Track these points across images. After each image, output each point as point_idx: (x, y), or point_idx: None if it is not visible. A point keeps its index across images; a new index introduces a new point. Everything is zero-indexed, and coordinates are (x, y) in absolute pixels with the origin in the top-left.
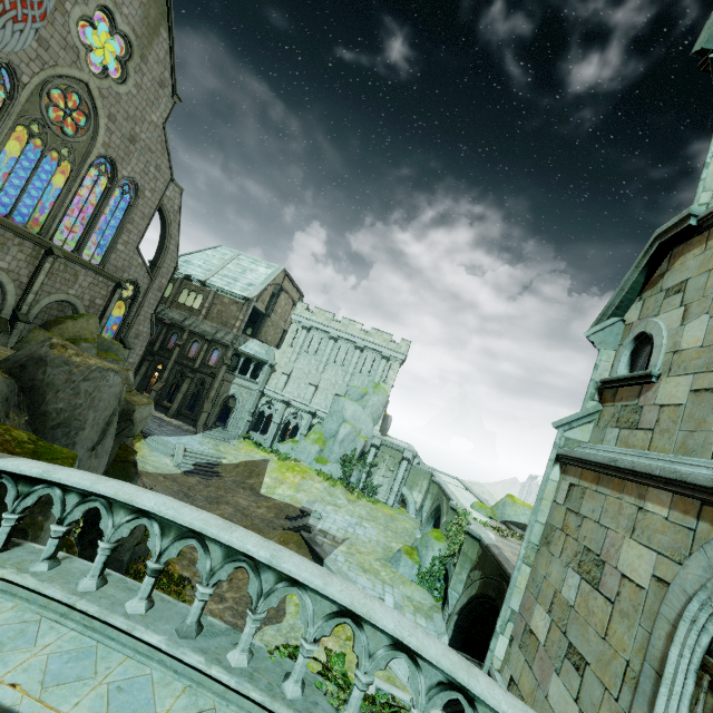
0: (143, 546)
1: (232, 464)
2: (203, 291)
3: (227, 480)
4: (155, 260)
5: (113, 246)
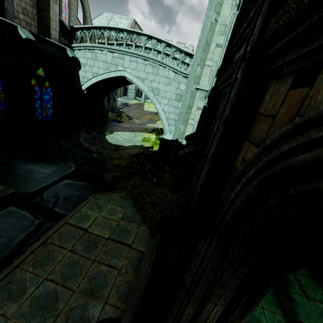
0: (118, 108)
1: (133, 104)
2: (103, 38)
3: (133, 107)
4: (84, 23)
5: (70, 18)
